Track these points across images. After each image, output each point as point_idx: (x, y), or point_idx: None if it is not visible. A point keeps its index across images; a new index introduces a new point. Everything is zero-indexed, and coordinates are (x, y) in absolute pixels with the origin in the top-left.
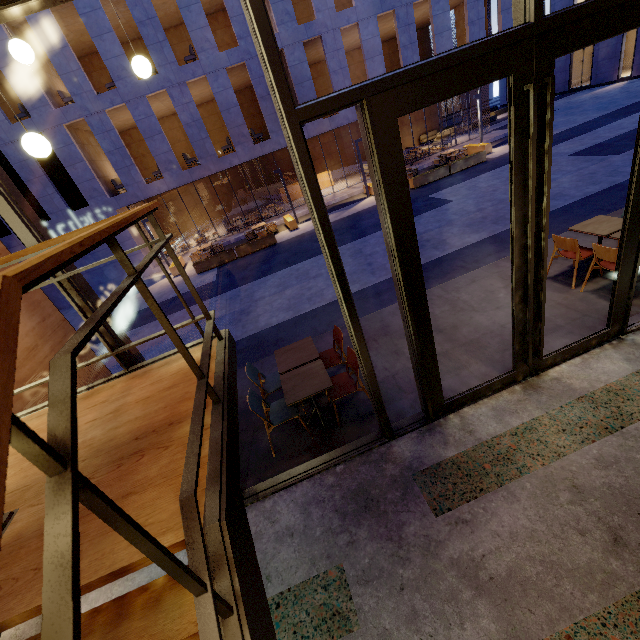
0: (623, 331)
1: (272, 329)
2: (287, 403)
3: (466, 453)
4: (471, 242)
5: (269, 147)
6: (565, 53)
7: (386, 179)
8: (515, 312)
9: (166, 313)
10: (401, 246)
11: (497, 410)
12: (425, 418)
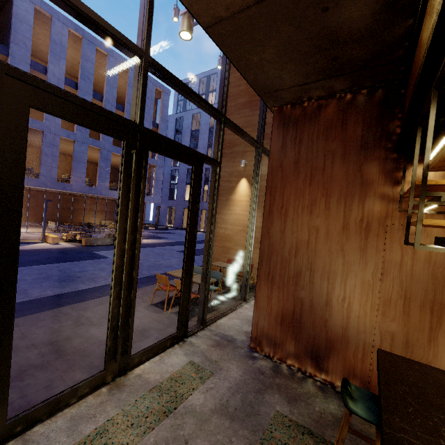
0: (186, 335)
1: None
2: None
3: None
4: None
5: None
6: (154, 151)
7: (1, 140)
8: (112, 306)
9: None
10: None
11: (75, 419)
12: None
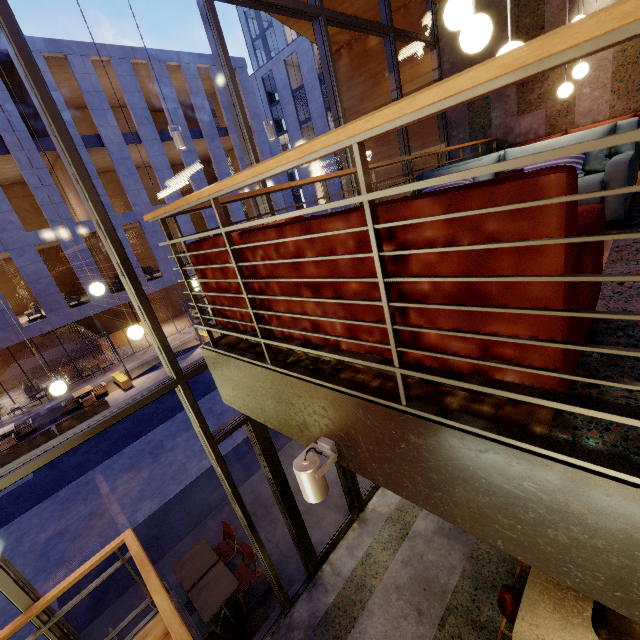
0: None
1: (140, 528)
2: (205, 620)
3: (340, 593)
4: None
5: (90, 310)
6: None
7: (263, 449)
8: (342, 481)
9: None
10: (276, 478)
11: (349, 548)
12: (309, 576)
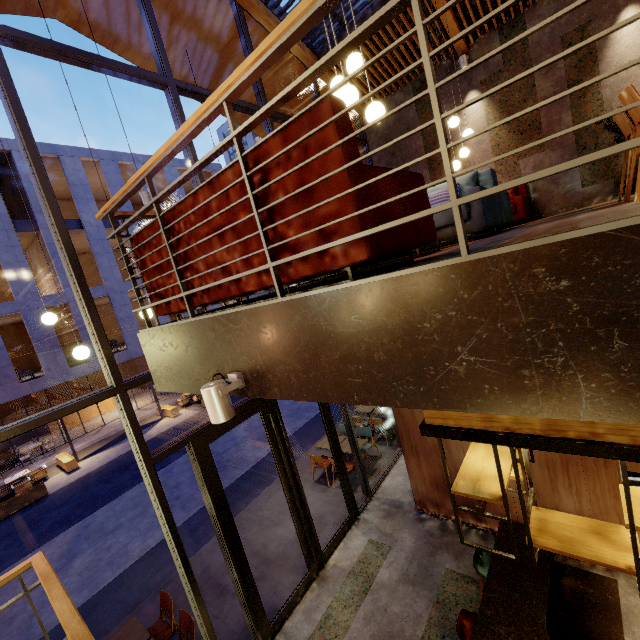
0: (358, 513)
1: (59, 628)
2: None
3: None
4: (262, 456)
5: (43, 384)
6: None
7: (206, 477)
8: (297, 527)
9: None
10: (220, 513)
11: (306, 612)
12: None
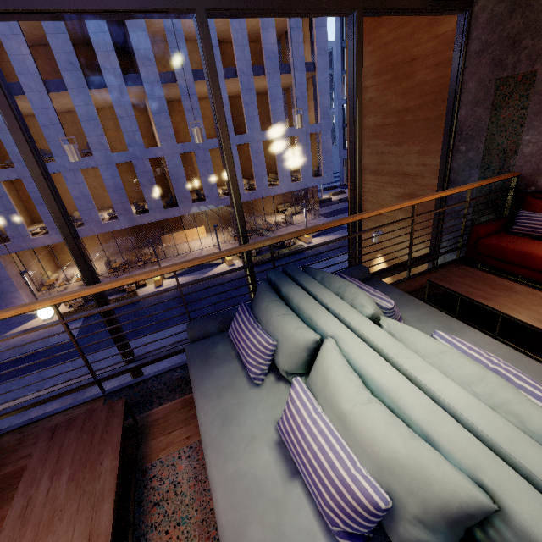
0: None
1: None
2: None
3: None
4: None
5: (147, 219)
6: None
7: None
8: None
9: (19, 373)
10: None
11: None
12: None
